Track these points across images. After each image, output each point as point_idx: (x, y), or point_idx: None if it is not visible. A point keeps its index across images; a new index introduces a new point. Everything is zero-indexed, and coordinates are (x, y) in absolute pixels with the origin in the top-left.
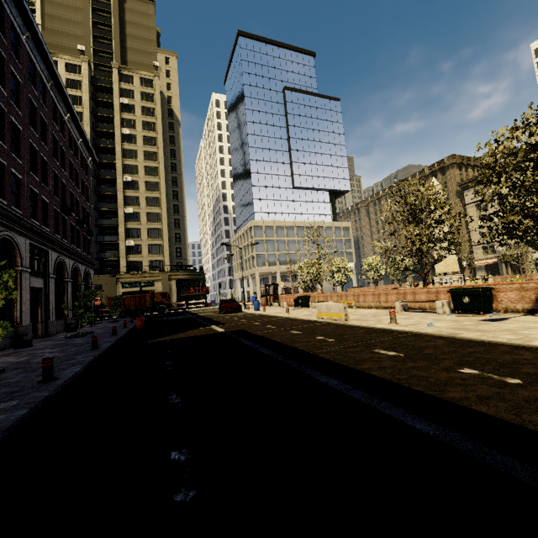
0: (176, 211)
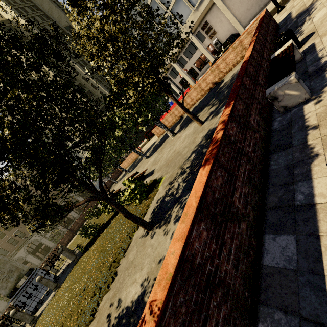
0: (96, 87)
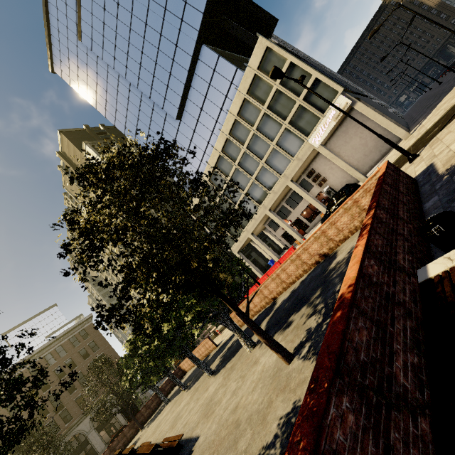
0: None
